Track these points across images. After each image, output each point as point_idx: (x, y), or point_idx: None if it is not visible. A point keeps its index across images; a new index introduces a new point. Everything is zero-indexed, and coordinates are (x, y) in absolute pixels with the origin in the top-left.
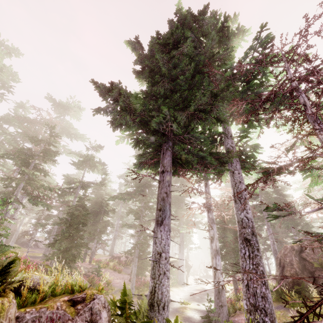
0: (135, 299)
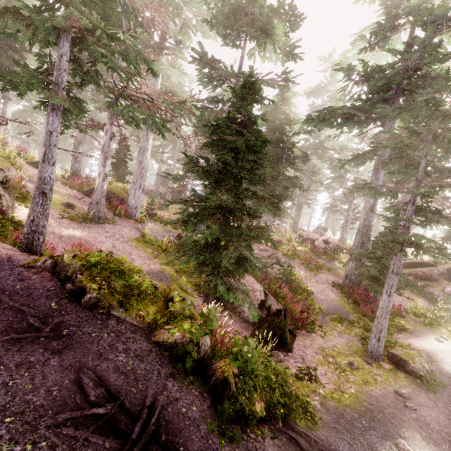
0: (385, 362)
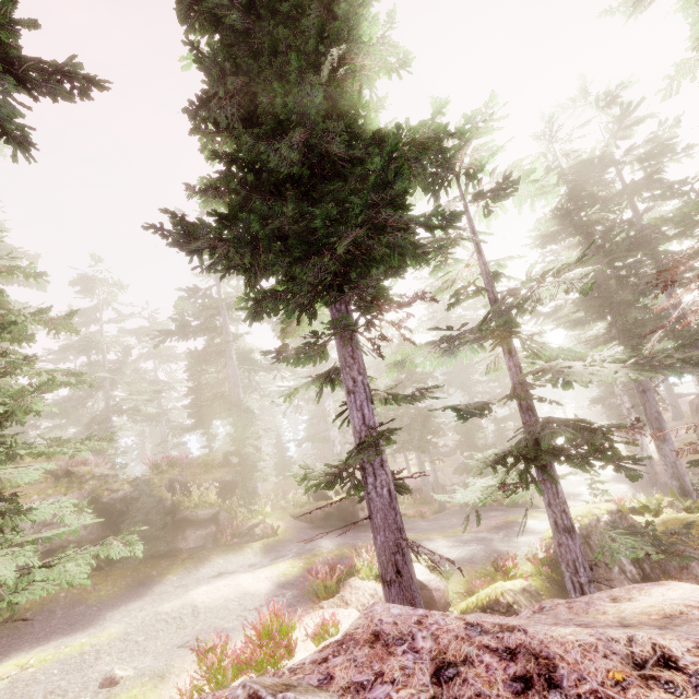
0: None
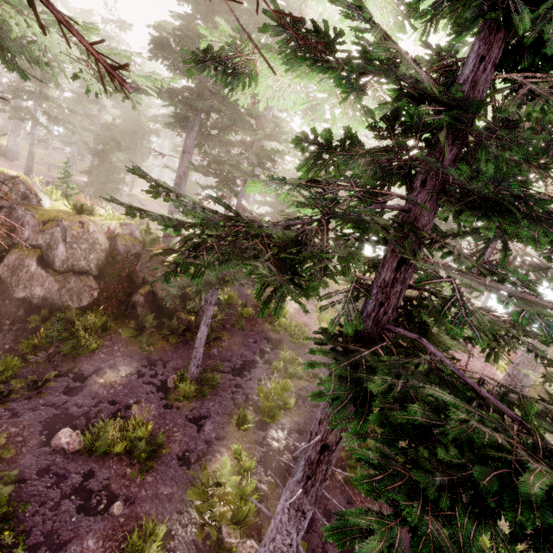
0: None
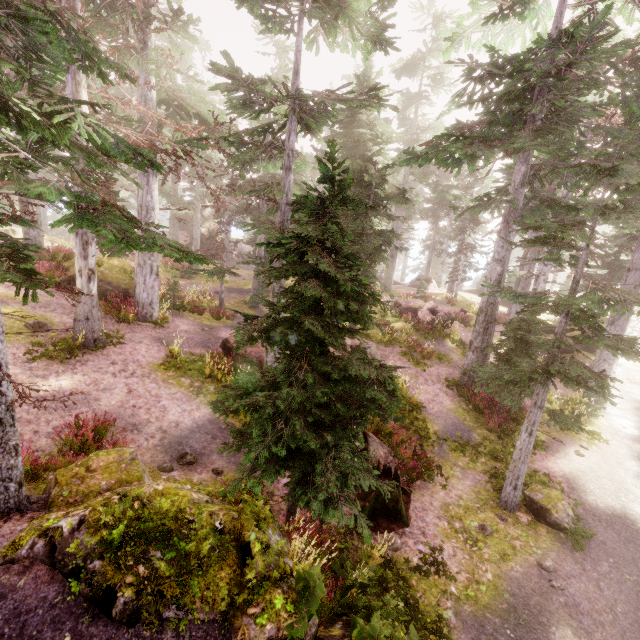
0: (522, 512)
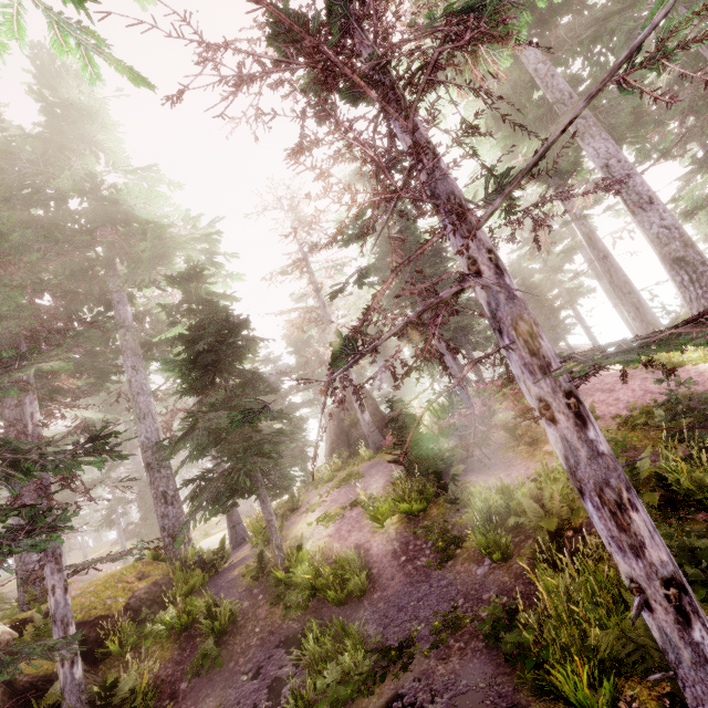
0: None
